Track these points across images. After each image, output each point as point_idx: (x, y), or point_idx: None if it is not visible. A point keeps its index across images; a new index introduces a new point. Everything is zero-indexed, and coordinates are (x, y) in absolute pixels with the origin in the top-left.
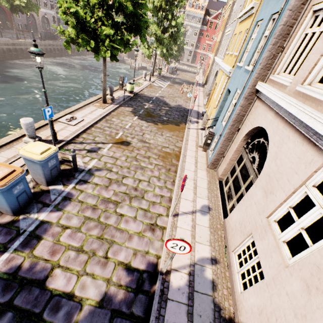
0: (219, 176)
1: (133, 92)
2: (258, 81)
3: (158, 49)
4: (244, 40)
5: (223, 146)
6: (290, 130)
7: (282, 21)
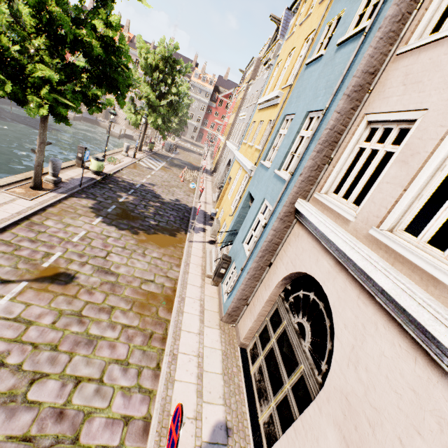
0: (241, 340)
1: (102, 173)
2: (298, 197)
3: (151, 118)
4: (269, 133)
5: (247, 287)
6: (376, 312)
7: (328, 124)
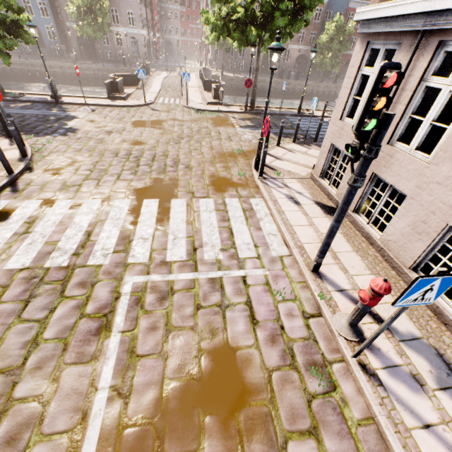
0: None
1: None
2: None
3: None
4: None
5: None
6: None
7: None
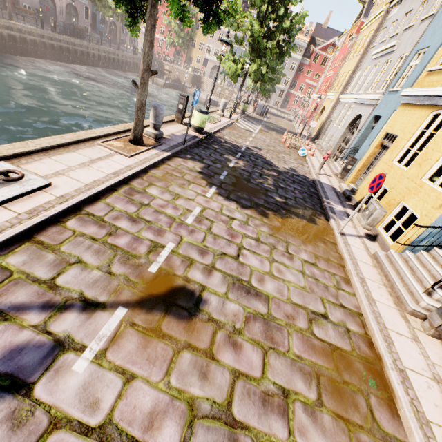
0: None
1: (203, 131)
2: None
3: (253, 65)
4: None
5: None
6: None
7: None
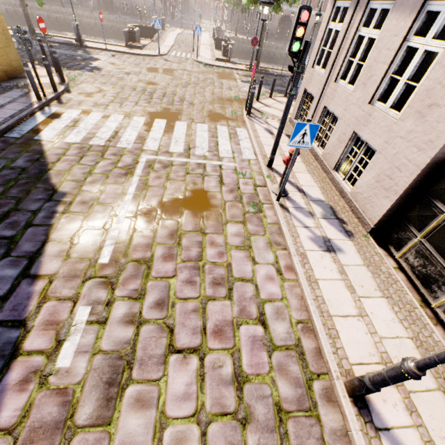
0: None
1: None
2: None
3: None
4: None
5: None
6: None
7: None
